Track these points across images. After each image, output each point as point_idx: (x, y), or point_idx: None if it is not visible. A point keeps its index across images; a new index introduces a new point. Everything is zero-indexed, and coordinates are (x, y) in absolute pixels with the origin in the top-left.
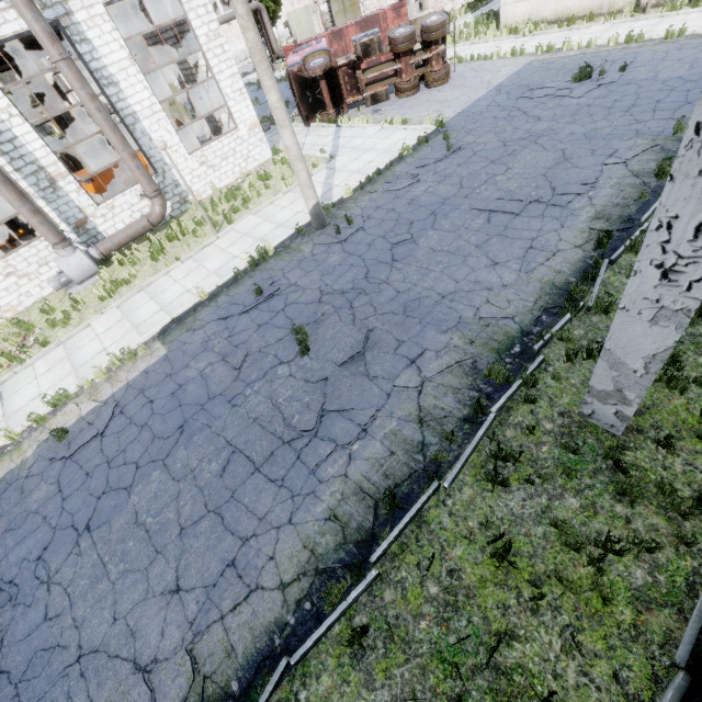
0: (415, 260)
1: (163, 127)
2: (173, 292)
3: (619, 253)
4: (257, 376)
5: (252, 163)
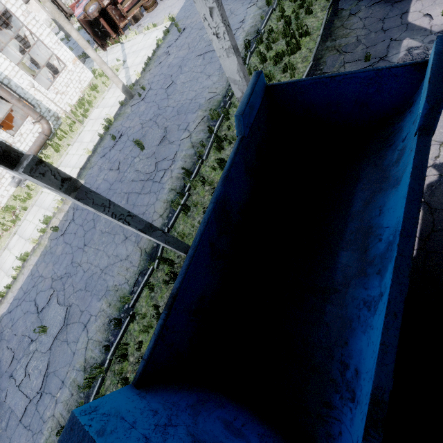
0: (177, 91)
1: (26, 79)
2: (75, 159)
3: (253, 48)
4: (127, 167)
5: (84, 84)
